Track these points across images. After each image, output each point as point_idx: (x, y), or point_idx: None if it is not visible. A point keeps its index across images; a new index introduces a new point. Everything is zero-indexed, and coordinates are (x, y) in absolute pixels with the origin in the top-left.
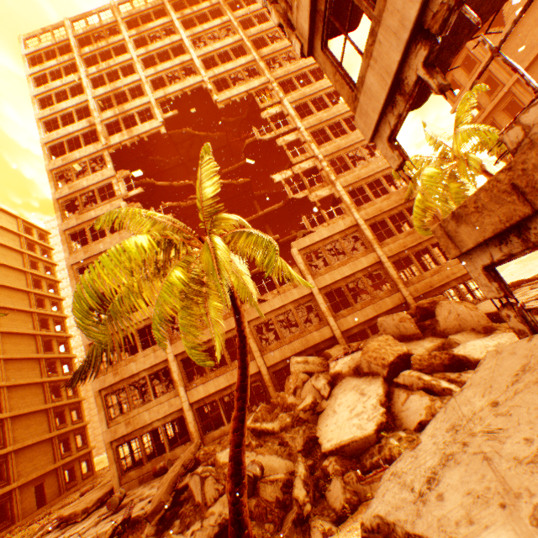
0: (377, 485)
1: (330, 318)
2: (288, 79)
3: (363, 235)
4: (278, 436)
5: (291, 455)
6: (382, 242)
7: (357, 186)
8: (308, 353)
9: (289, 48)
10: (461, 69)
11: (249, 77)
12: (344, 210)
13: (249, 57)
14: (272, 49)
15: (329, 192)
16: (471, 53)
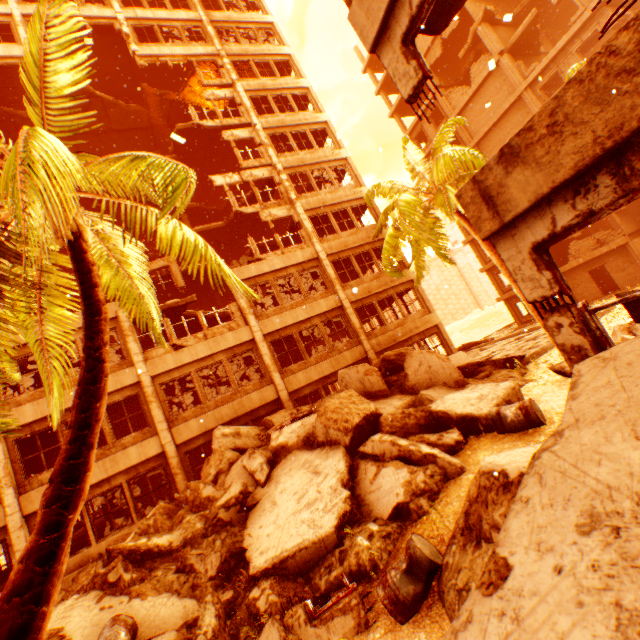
0: (338, 623)
1: (276, 374)
2: (246, 61)
3: (325, 273)
4: (178, 557)
5: (196, 587)
6: (346, 284)
7: (322, 212)
8: (241, 422)
9: (250, 24)
10: (431, 121)
11: (191, 43)
12: (304, 239)
13: (193, 14)
14: (228, 16)
15: (287, 213)
16: (440, 106)
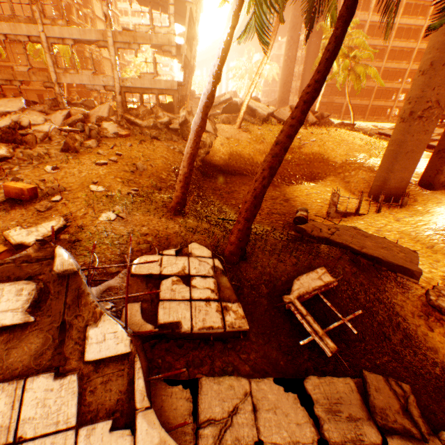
0: None
1: None
2: None
3: None
4: None
5: None
6: None
7: None
8: None
9: None
10: None
11: None
12: None
13: None
14: None
15: None
16: None
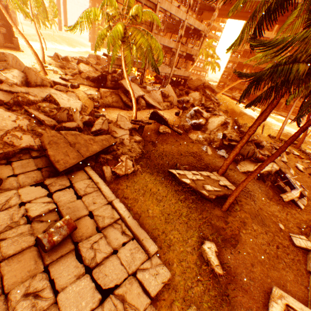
0: None
1: None
2: None
3: None
4: None
5: None
6: None
7: None
8: None
9: None
10: None
11: None
12: None
13: None
14: None
15: None
16: None
